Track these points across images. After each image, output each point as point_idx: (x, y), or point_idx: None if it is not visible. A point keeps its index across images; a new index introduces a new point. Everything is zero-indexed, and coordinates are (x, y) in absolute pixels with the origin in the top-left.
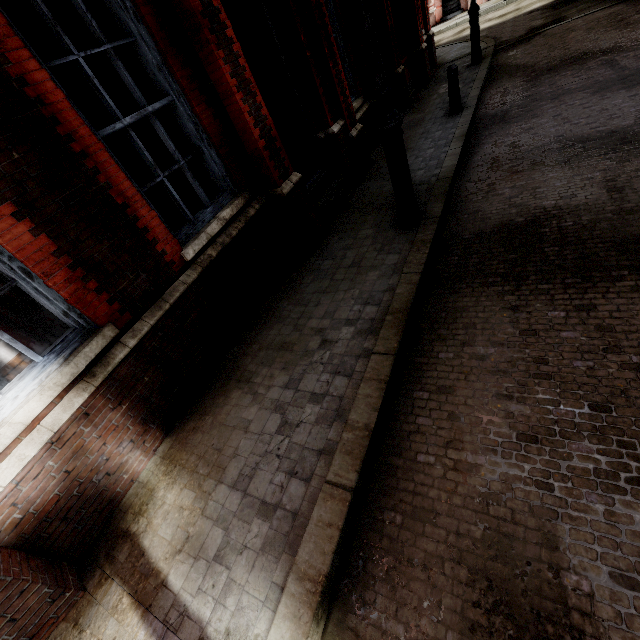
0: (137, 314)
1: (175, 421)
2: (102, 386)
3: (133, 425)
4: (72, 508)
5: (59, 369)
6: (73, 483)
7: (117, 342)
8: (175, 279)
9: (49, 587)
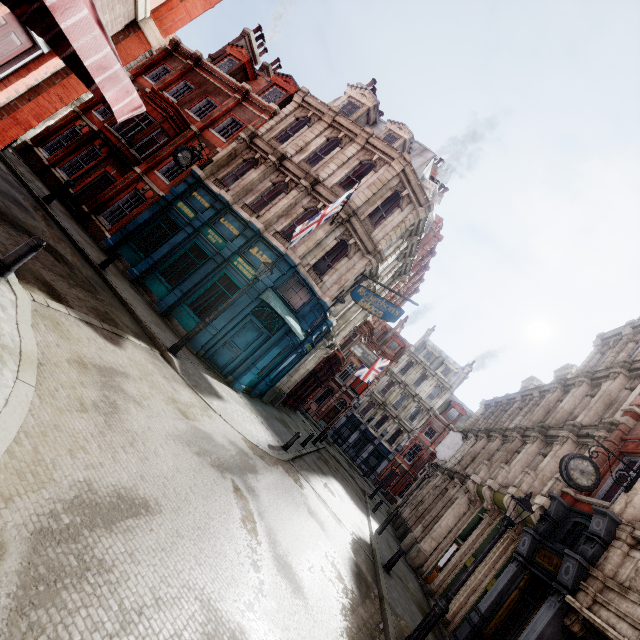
0: None
1: None
2: None
3: None
4: None
5: None
6: None
7: None
8: None
9: None
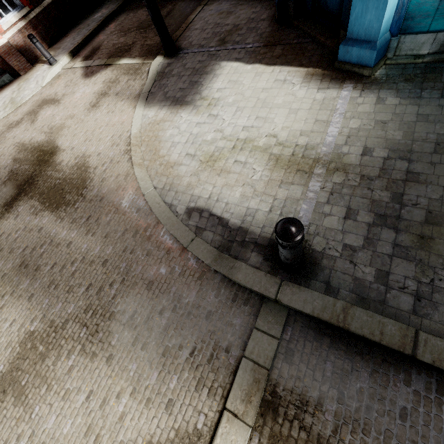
0: (35, 7)
1: (51, 46)
2: (28, 23)
3: (39, 39)
4: (27, 51)
5: (17, 13)
6: (26, 45)
7: (30, 13)
8: (44, 0)
9: (25, 59)
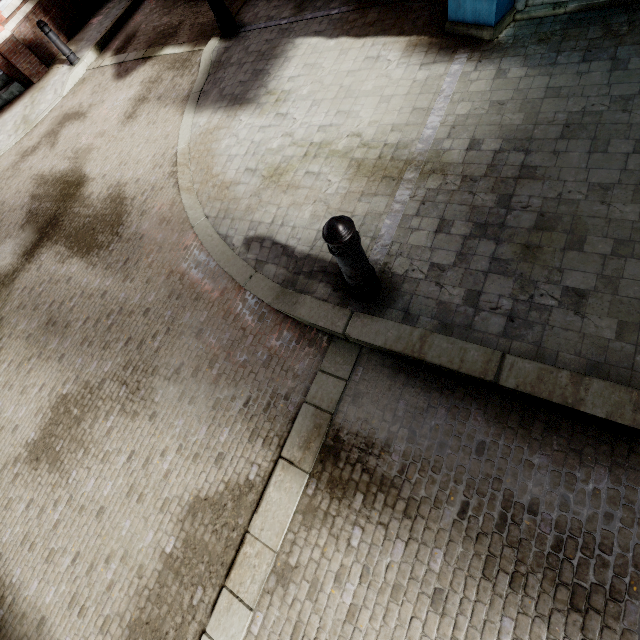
0: None
1: (71, 37)
2: (37, 5)
3: (53, 28)
4: (39, 47)
5: None
6: (37, 38)
7: None
8: None
9: (37, 59)
